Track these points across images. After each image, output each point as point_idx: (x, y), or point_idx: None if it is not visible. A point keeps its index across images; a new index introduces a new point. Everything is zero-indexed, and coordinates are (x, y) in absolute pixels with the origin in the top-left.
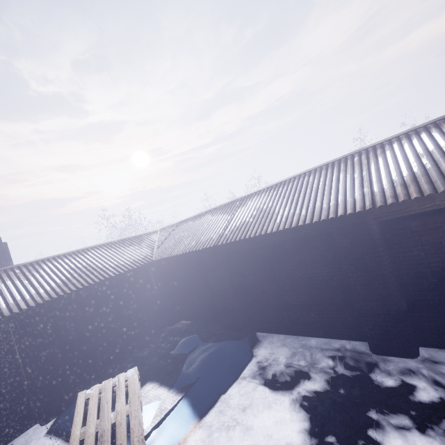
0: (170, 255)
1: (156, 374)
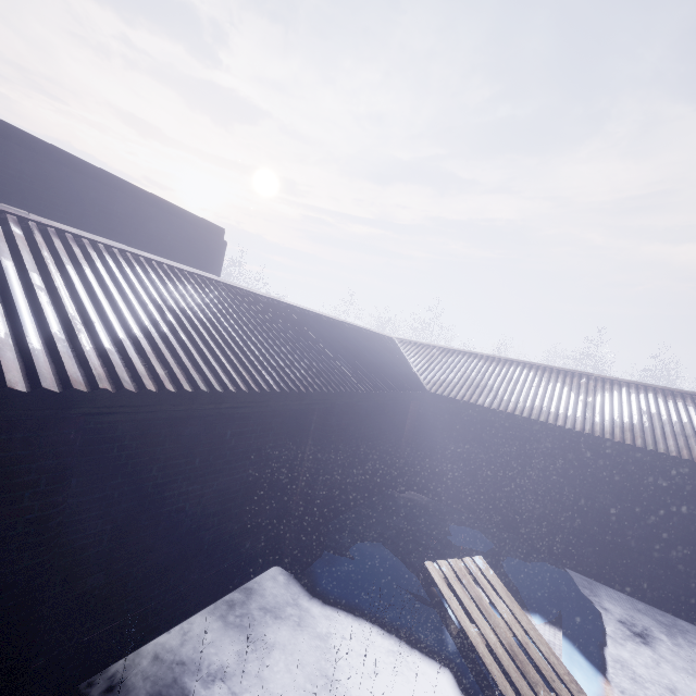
0: (474, 401)
1: None
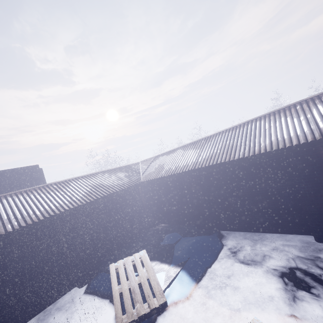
0: (156, 177)
1: (155, 256)
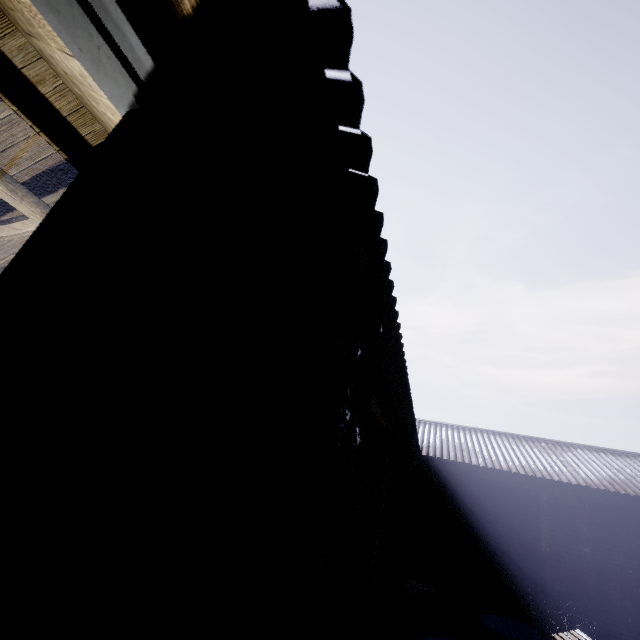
0: (469, 461)
1: None
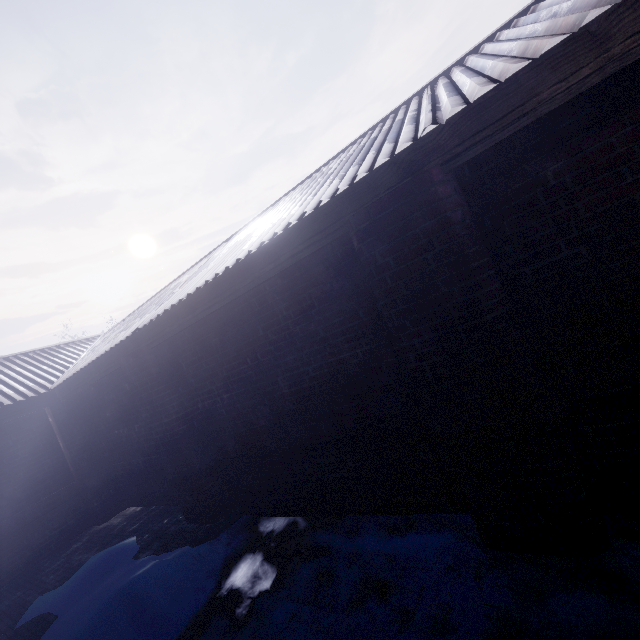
0: (73, 372)
1: None
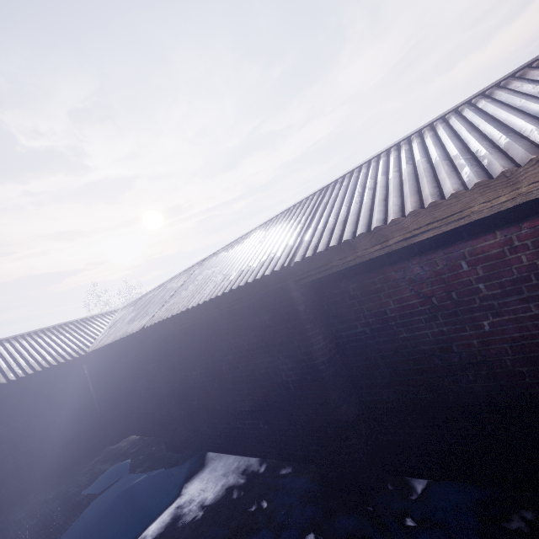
0: (103, 344)
1: (36, 534)
